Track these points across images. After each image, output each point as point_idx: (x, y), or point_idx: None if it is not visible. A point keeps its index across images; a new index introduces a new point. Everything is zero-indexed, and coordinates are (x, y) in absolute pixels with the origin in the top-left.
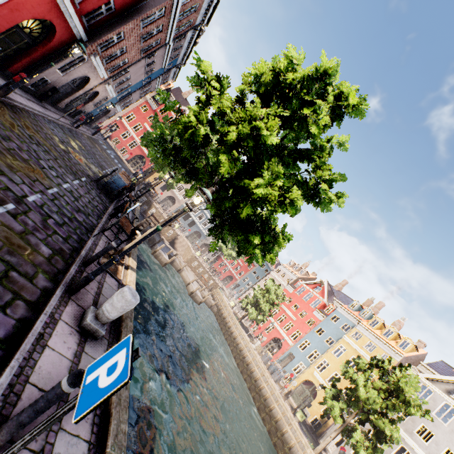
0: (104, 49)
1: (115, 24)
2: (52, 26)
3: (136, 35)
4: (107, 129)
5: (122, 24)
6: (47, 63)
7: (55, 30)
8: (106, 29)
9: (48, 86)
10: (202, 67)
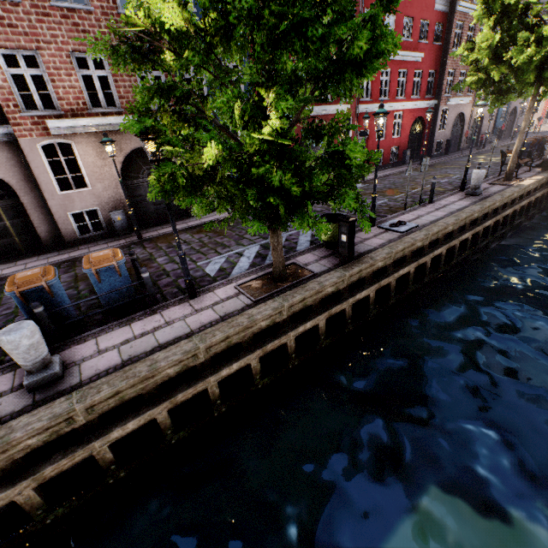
0: (450, 91)
1: (441, 75)
2: (419, 118)
3: (459, 57)
4: (543, 122)
5: (444, 69)
6: (432, 134)
7: (421, 118)
8: (439, 84)
9: (443, 144)
10: (458, 54)
